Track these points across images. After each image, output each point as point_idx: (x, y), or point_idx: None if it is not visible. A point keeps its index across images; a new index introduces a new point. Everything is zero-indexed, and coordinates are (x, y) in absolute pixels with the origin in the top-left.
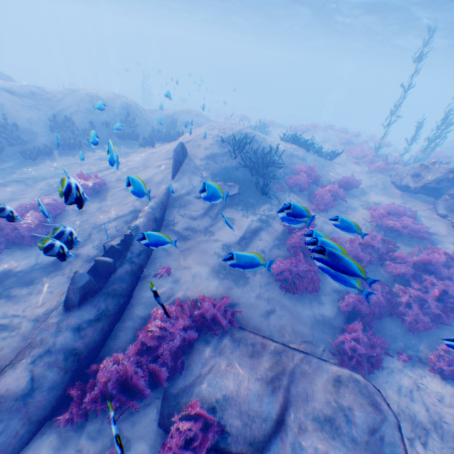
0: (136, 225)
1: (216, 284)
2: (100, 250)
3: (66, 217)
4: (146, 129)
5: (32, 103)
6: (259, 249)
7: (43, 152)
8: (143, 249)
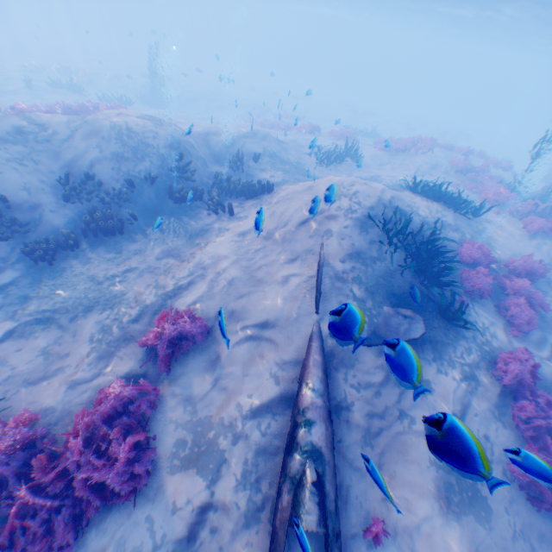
0: (314, 446)
1: (454, 529)
2: (253, 490)
3: (165, 414)
4: (205, 175)
5: (22, 150)
6: (482, 435)
7: (62, 245)
8: (335, 490)
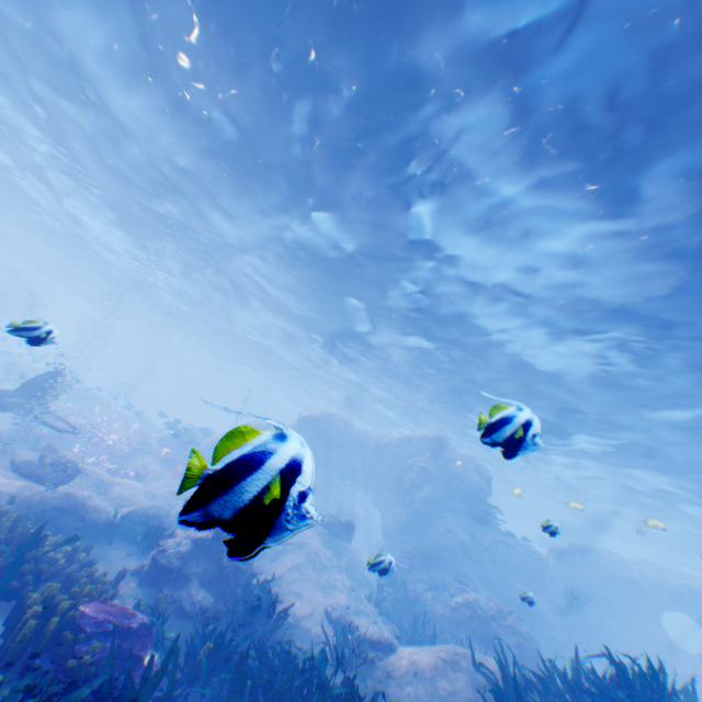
0: None
1: None
2: None
3: None
4: None
5: None
6: None
7: None
8: None
